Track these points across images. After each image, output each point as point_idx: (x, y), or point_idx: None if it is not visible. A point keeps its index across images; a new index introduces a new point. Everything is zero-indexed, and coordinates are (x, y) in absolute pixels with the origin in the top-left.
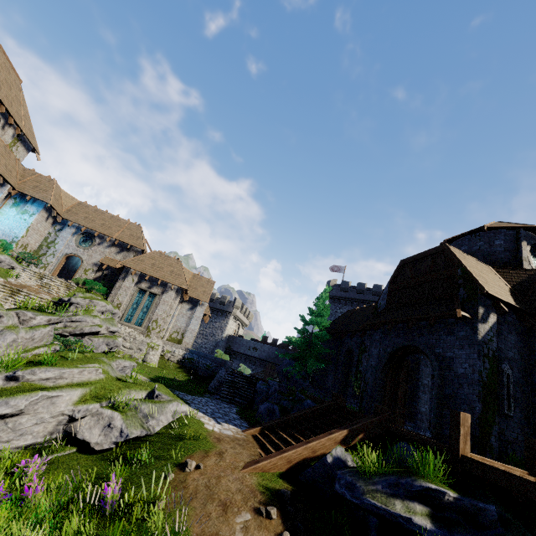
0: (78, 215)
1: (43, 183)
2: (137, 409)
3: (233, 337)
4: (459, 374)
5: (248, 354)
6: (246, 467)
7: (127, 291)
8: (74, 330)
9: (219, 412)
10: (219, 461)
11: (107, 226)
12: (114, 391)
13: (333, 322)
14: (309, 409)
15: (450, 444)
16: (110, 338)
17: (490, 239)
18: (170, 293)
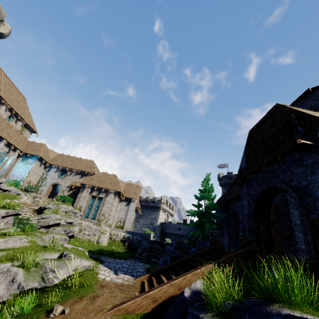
0: (58, 161)
1: (37, 147)
2: (43, 266)
3: (164, 223)
4: (318, 197)
5: (175, 233)
6: (111, 309)
7: (85, 199)
8: (43, 224)
9: (128, 267)
10: (88, 305)
11: (74, 164)
12: (30, 254)
13: (221, 197)
14: (191, 255)
15: (318, 258)
16: (67, 227)
17: (317, 96)
18: (110, 196)
